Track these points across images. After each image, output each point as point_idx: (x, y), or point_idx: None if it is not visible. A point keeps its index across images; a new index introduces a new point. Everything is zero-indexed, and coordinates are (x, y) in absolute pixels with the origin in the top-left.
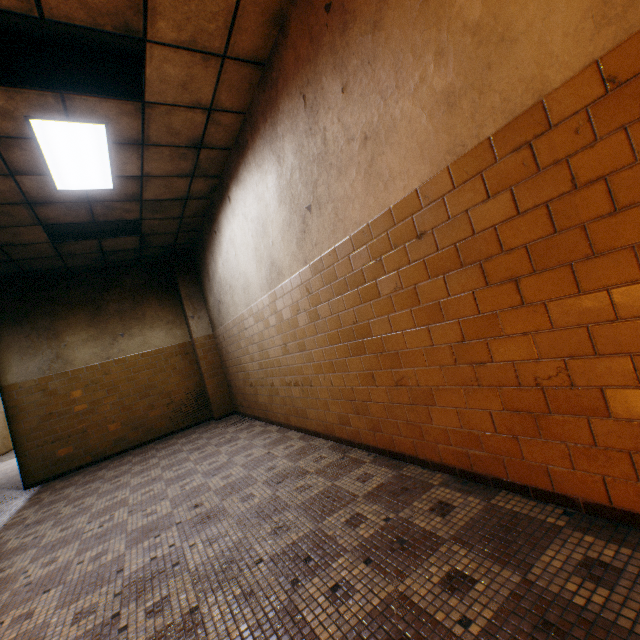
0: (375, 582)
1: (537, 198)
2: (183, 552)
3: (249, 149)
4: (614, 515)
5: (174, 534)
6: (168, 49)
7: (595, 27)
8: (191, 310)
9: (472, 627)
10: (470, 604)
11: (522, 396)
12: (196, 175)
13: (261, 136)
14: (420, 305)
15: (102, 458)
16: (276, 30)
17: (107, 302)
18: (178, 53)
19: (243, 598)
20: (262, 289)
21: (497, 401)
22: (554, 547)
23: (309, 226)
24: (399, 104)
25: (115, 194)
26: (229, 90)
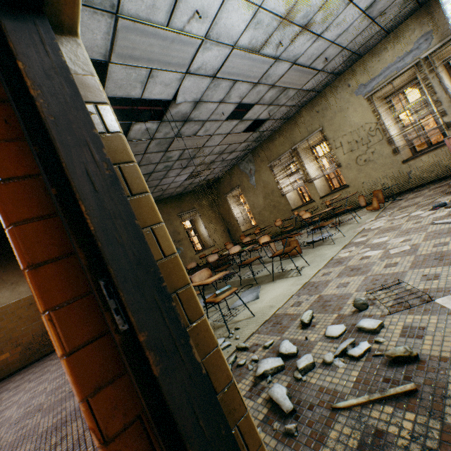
0: None
1: None
2: None
3: None
4: None
5: None
6: None
7: None
8: None
9: None
10: None
11: None
12: None
13: None
14: None
15: None
16: None
17: None
18: None
19: None
20: None
21: None
22: None
23: None
24: None
25: None
26: None
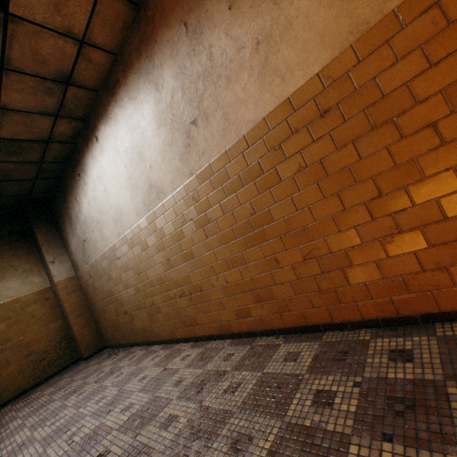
0: None
1: (449, 47)
2: None
3: (121, 86)
4: None
5: None
6: None
7: None
8: (51, 255)
9: None
10: None
11: (449, 227)
12: (61, 115)
13: (135, 70)
14: (328, 176)
15: None
16: None
17: None
18: None
19: None
20: (138, 213)
21: (421, 240)
22: None
23: (195, 138)
24: (294, 4)
25: None
26: (103, 24)
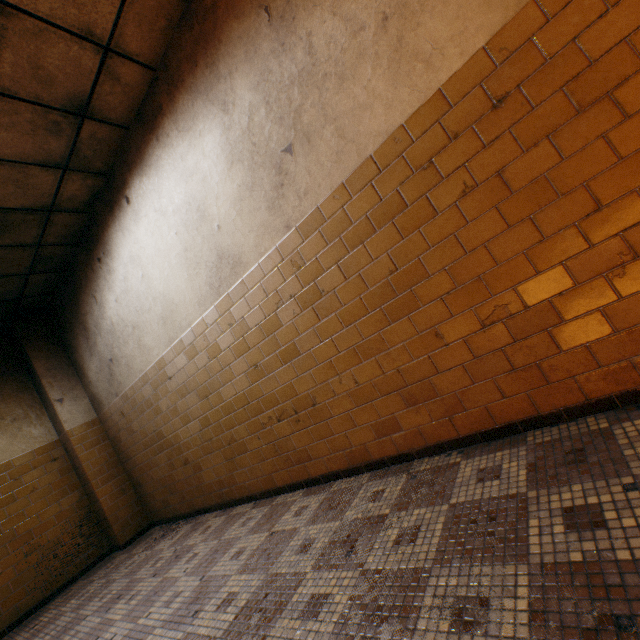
0: None
1: None
2: None
3: (165, 115)
4: None
5: None
6: None
7: None
8: (57, 390)
9: None
10: None
11: None
12: (71, 167)
13: (188, 89)
14: (512, 194)
15: None
16: None
17: None
18: None
19: None
20: (202, 302)
21: None
22: None
23: (291, 173)
24: None
25: None
26: (138, 22)
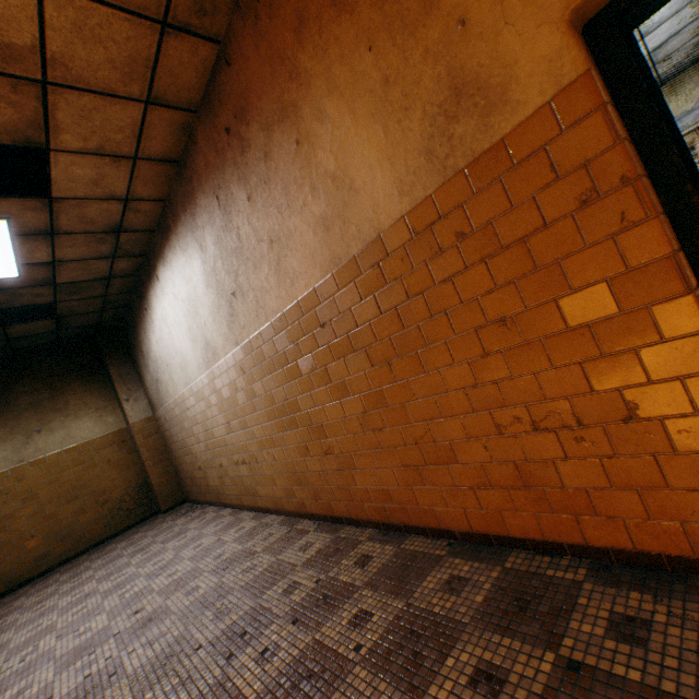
0: (298, 637)
1: (390, 303)
2: (121, 661)
3: (173, 233)
4: (476, 538)
5: (111, 646)
6: (75, 155)
7: (399, 195)
8: (125, 392)
9: (362, 650)
10: (366, 633)
11: (409, 453)
12: (118, 256)
13: (183, 223)
14: (332, 383)
15: (19, 584)
16: (186, 136)
17: (17, 395)
18: (86, 157)
19: (180, 684)
20: (200, 368)
21: (395, 459)
22: (433, 573)
23: (236, 310)
24: (292, 219)
25: (22, 281)
26: (145, 183)
